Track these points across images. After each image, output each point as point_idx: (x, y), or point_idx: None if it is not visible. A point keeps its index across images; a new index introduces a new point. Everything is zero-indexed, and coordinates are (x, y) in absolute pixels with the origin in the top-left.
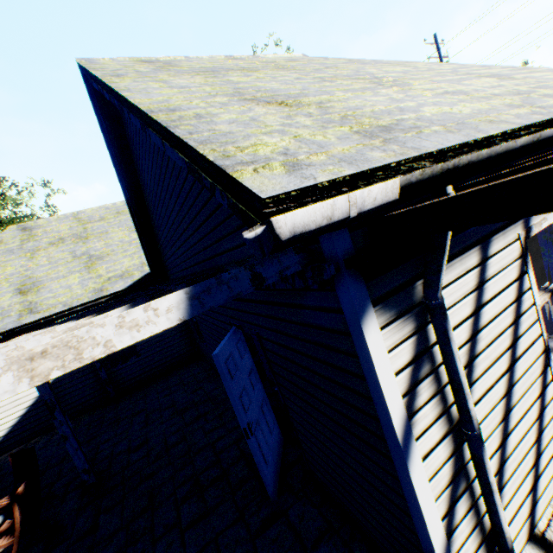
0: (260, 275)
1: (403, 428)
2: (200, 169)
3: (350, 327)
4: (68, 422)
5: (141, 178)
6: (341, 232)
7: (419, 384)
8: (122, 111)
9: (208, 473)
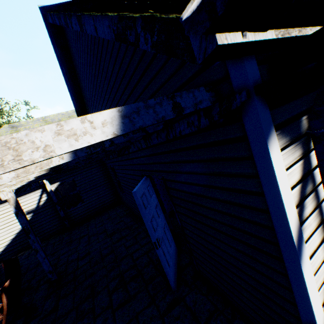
0: (179, 105)
1: (297, 233)
2: (128, 11)
3: (253, 149)
4: (38, 241)
5: (82, 88)
6: (251, 62)
7: (305, 199)
8: (67, 27)
9: (129, 272)
